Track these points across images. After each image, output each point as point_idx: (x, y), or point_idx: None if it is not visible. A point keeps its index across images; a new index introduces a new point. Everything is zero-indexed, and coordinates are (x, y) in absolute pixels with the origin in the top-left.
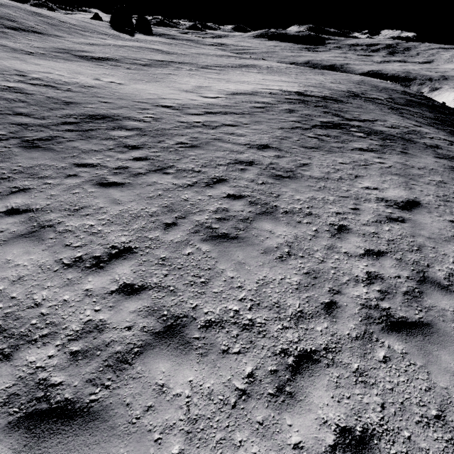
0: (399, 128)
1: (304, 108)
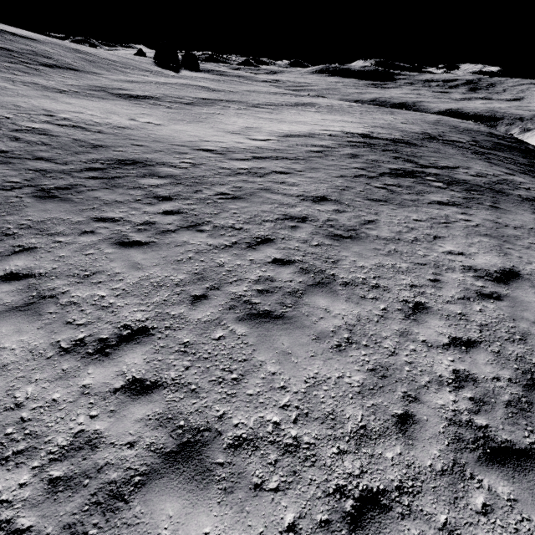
0: (486, 177)
1: (370, 153)
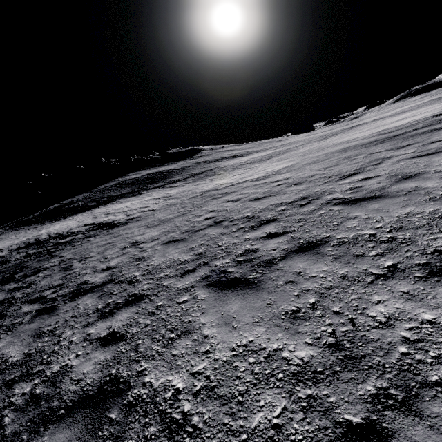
0: None
1: None
